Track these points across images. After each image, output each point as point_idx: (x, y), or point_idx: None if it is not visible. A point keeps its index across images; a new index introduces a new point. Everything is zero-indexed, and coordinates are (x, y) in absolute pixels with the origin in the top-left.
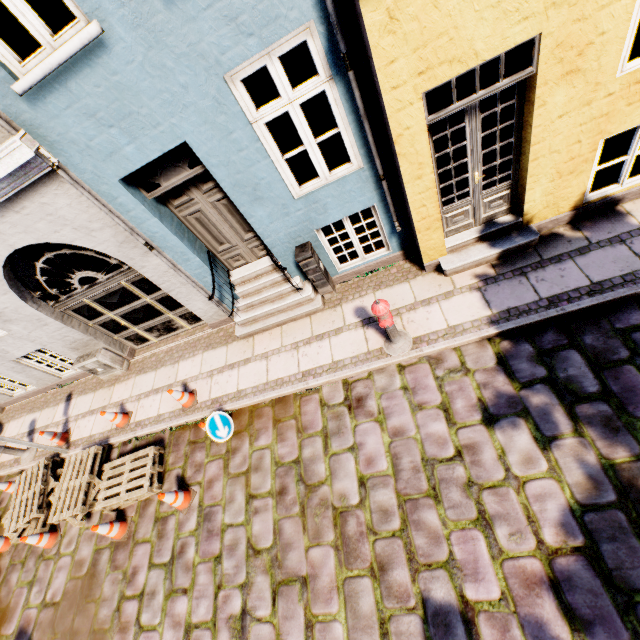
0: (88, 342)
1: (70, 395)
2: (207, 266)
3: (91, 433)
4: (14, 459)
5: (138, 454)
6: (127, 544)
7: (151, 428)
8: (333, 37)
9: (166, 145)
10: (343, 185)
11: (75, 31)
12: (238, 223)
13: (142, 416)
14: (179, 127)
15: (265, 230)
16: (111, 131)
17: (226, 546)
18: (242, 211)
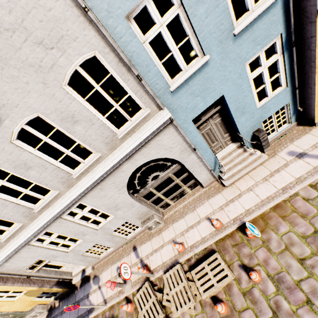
0: (147, 212)
1: (134, 247)
2: (213, 153)
3: (162, 261)
4: (117, 292)
5: (210, 259)
6: (233, 315)
7: (203, 246)
8: (287, 37)
9: (215, 98)
10: (278, 97)
11: (196, 62)
12: (222, 130)
13: (191, 242)
14: (222, 89)
15: (242, 127)
16: (197, 98)
17: (308, 293)
18: (235, 121)
